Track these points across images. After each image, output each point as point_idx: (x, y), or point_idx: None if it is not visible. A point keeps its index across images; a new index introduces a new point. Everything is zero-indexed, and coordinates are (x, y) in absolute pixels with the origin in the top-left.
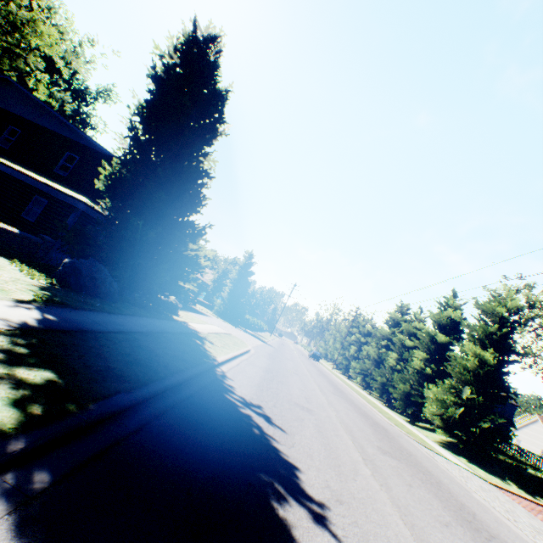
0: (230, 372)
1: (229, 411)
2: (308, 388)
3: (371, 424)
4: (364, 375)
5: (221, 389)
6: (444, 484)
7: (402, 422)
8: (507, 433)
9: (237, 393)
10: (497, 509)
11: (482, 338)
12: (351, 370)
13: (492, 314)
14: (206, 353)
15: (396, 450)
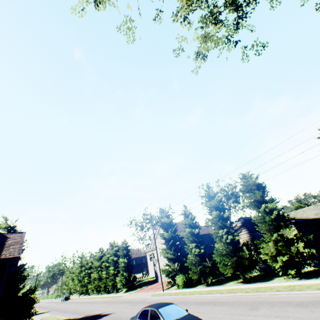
0: (73, 317)
1: (85, 317)
2: (86, 308)
3: (106, 302)
4: (96, 288)
5: (79, 318)
6: (120, 300)
7: (114, 295)
8: (135, 276)
9: (81, 316)
10: (129, 297)
11: (123, 255)
12: (90, 289)
13: (123, 247)
14: (64, 319)
15: (112, 302)
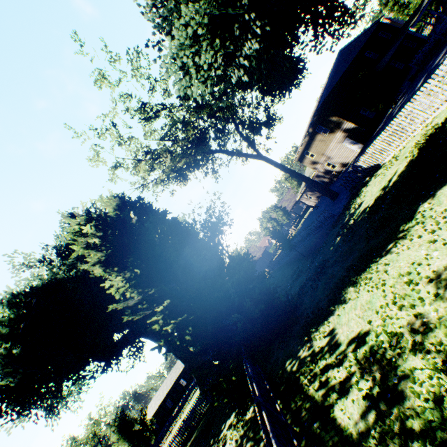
0: None
1: None
2: None
3: None
4: None
5: None
6: None
7: None
8: None
9: None
10: None
11: None
12: None
13: None
14: None
15: None
